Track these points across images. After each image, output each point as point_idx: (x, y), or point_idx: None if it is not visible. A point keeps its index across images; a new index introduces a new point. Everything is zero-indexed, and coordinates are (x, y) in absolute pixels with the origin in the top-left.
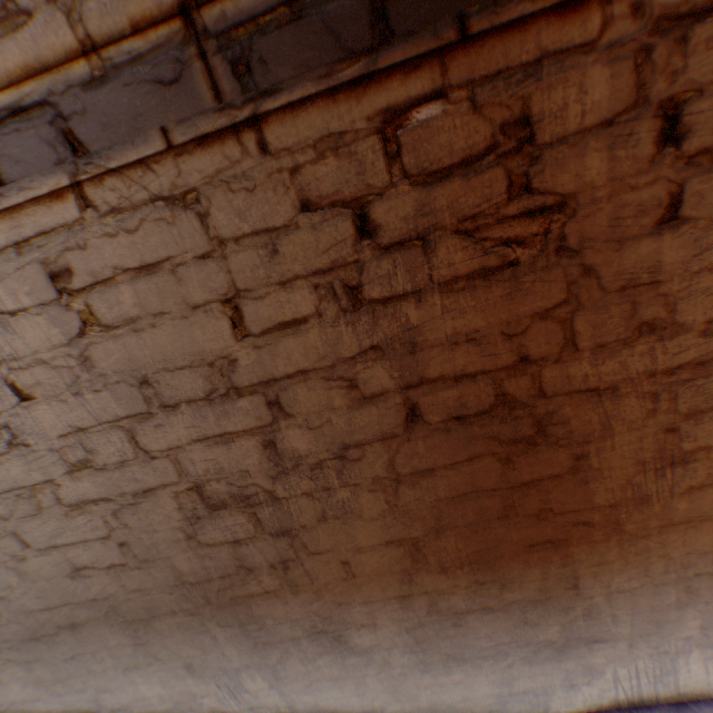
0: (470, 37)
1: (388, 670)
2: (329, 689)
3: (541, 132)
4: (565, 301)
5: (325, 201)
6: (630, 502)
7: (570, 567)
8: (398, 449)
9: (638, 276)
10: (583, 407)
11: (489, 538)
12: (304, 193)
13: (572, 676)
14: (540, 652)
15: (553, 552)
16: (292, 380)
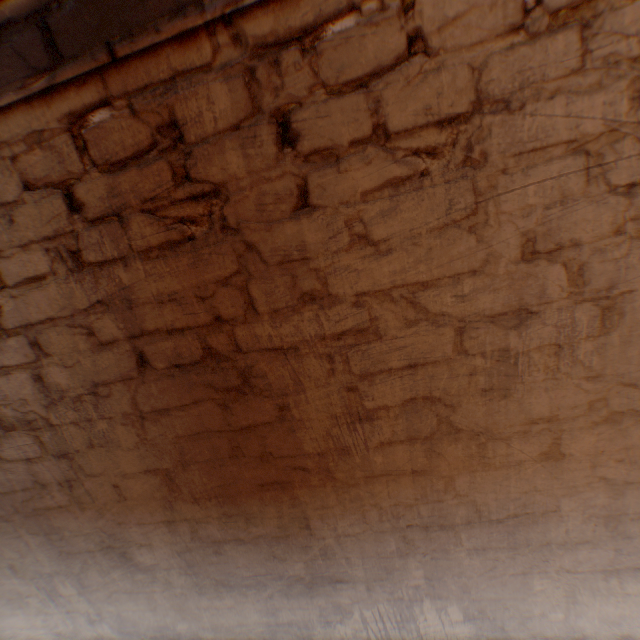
0: (119, 60)
1: (171, 589)
2: (127, 601)
3: (188, 133)
4: (239, 271)
5: (42, 182)
6: (335, 452)
7: (300, 508)
8: (137, 389)
9: (292, 253)
10: (275, 363)
11: (227, 475)
12: (26, 176)
13: (326, 613)
14: (294, 586)
15: (282, 492)
16: (46, 325)
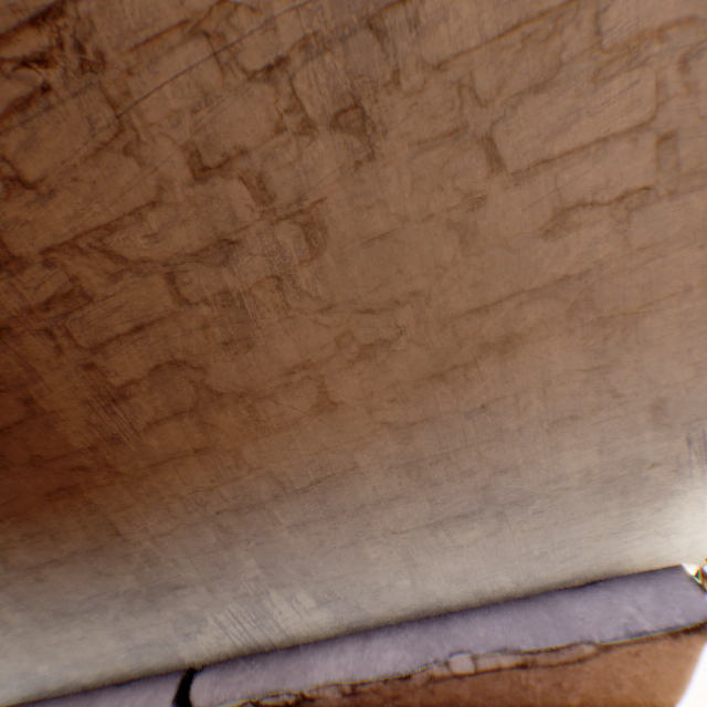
0: None
1: (14, 630)
2: None
3: None
4: None
5: None
6: (107, 444)
7: (101, 514)
8: None
9: None
10: None
11: (9, 490)
12: None
13: (182, 626)
14: (136, 602)
15: (74, 499)
16: None
